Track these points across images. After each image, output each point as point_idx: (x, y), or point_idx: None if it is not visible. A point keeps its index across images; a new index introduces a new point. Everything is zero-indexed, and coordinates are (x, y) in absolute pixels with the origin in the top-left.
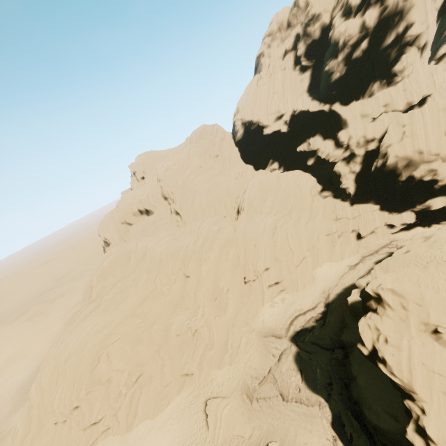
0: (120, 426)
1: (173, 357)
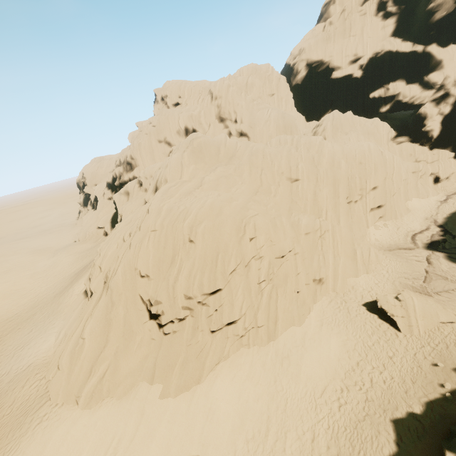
0: (259, 334)
1: (304, 258)
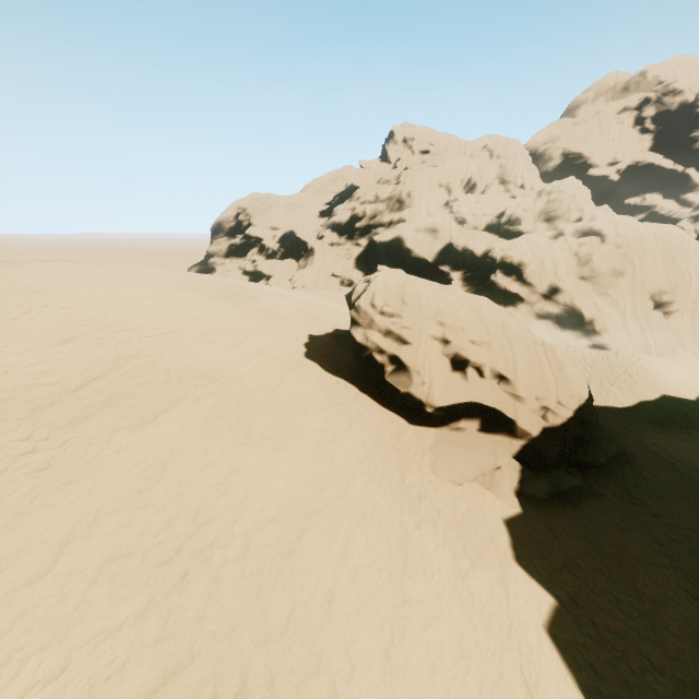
0: None
1: None
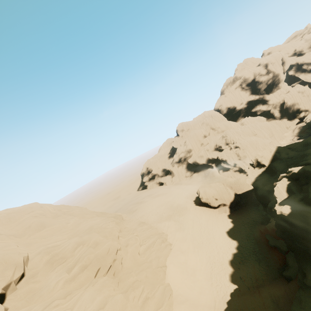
0: None
1: None
